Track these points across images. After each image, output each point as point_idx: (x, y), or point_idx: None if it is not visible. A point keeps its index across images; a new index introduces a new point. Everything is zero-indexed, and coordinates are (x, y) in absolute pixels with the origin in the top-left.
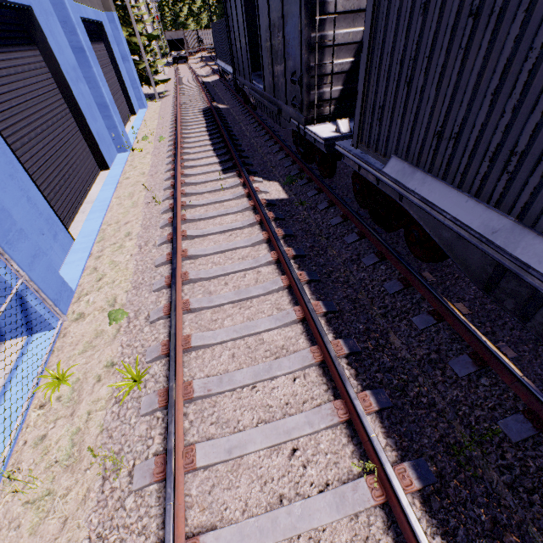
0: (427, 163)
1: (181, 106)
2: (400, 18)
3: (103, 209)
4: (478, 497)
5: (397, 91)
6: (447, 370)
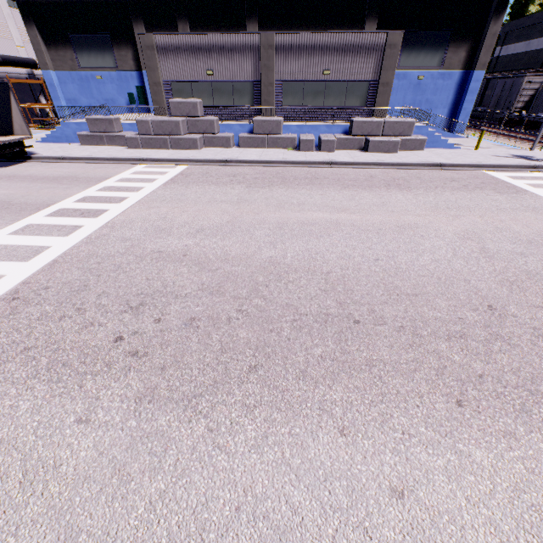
0: None
1: None
2: None
3: None
4: None
5: (542, 102)
6: None
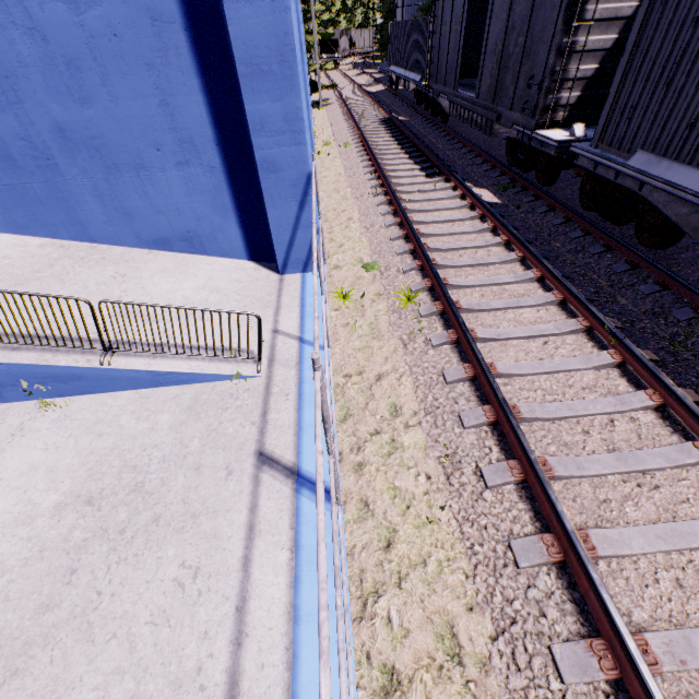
0: (674, 152)
1: (354, 115)
2: (670, 29)
3: None
4: (690, 373)
5: (654, 91)
6: (669, 317)
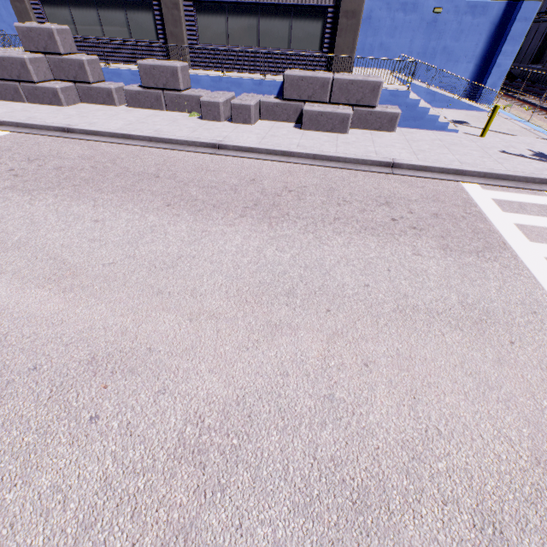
0: None
1: None
2: None
3: None
4: None
5: None
6: None
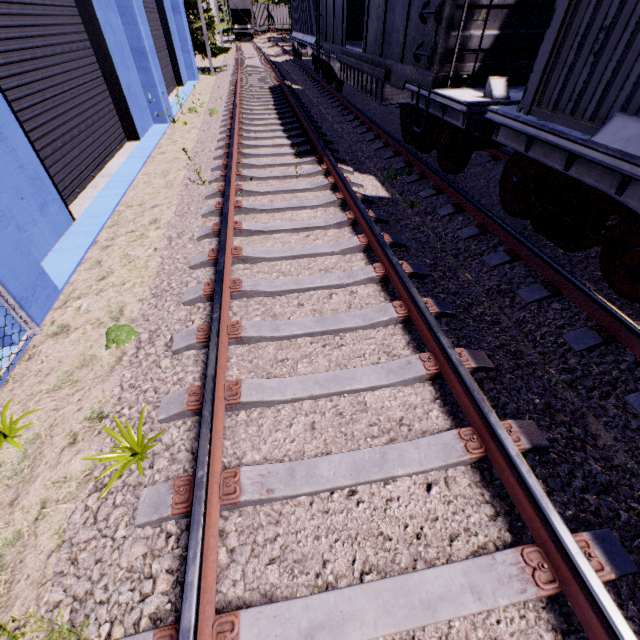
0: None
1: (243, 81)
2: None
3: (124, 186)
4: None
5: None
6: None
